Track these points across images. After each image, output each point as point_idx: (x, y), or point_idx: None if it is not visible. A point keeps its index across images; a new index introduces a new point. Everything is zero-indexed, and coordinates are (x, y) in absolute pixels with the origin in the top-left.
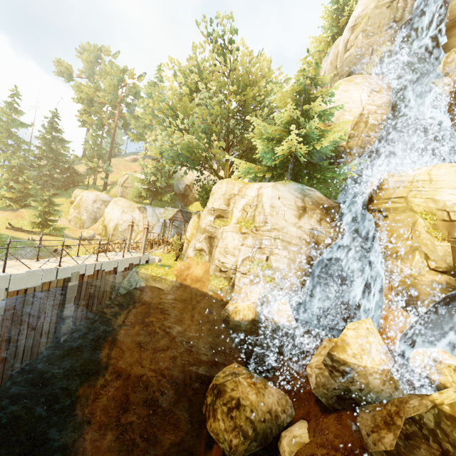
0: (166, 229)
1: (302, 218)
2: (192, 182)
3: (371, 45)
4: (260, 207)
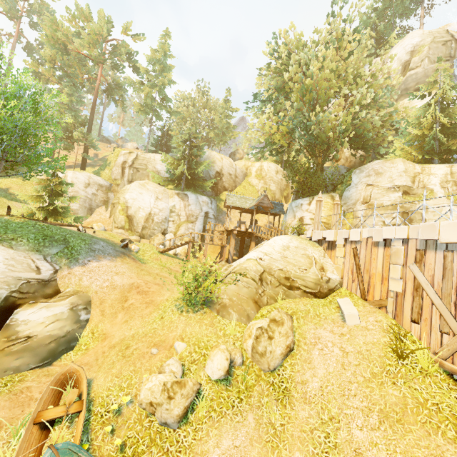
0: (207, 219)
1: None
2: (222, 169)
3: (434, 69)
4: None
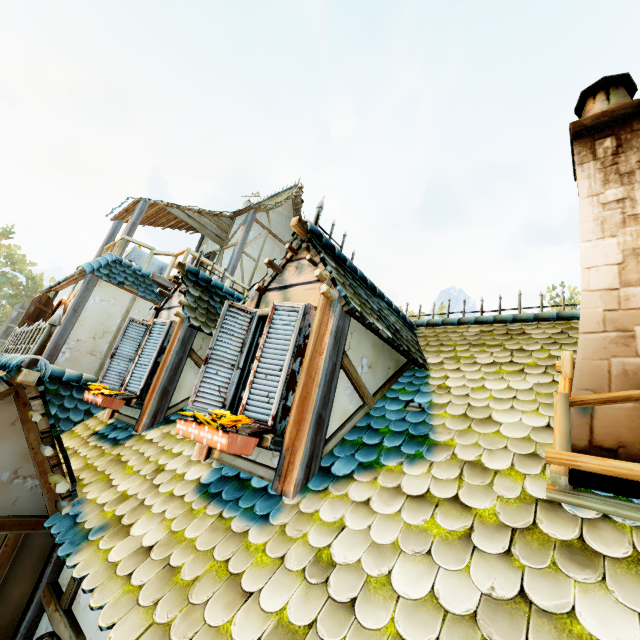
0: None
1: None
2: None
3: None
4: None
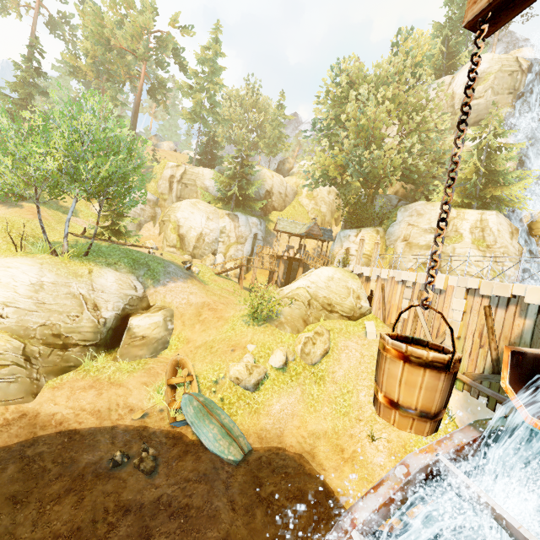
0: (256, 241)
1: (513, 240)
2: (272, 187)
3: (497, 102)
4: (488, 230)
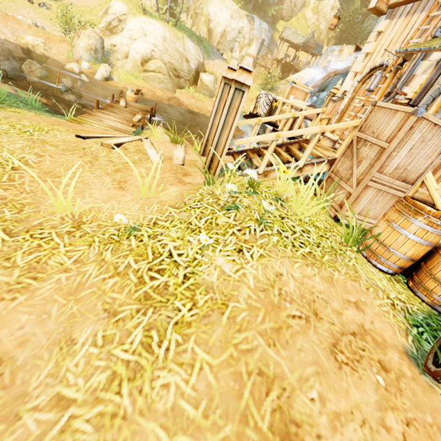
0: (262, 47)
1: None
2: None
3: None
4: None
